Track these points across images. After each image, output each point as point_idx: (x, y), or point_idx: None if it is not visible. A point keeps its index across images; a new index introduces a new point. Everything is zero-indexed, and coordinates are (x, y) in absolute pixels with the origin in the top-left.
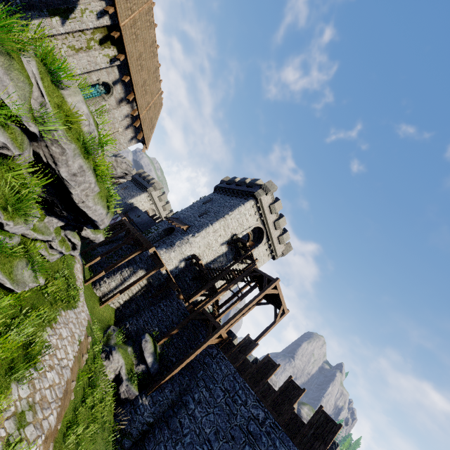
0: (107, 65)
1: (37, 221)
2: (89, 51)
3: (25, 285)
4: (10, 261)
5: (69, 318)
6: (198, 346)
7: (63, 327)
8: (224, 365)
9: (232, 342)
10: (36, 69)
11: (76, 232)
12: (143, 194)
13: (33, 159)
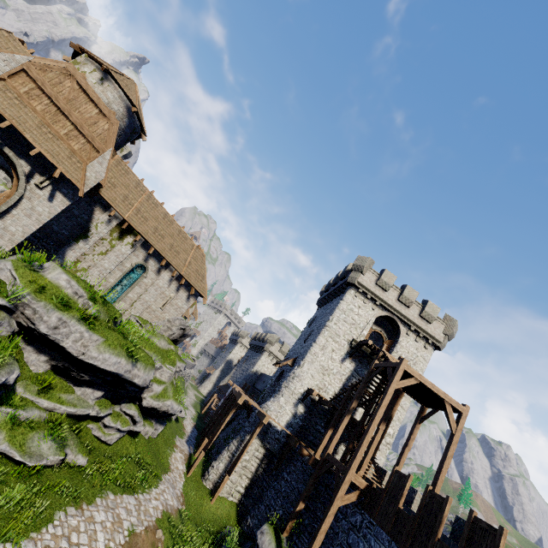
0: (132, 251)
1: (65, 393)
2: (114, 249)
3: (42, 458)
4: (24, 434)
5: (122, 503)
6: (324, 514)
7: (103, 510)
8: (373, 537)
9: (376, 491)
10: (12, 265)
11: (138, 405)
12: (263, 355)
13: (19, 329)
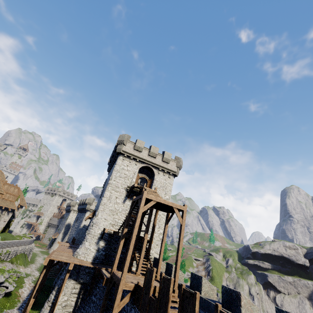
0: None
1: None
2: None
3: None
4: None
5: None
6: None
7: None
8: None
9: (140, 287)
10: None
11: None
12: (86, 213)
13: None
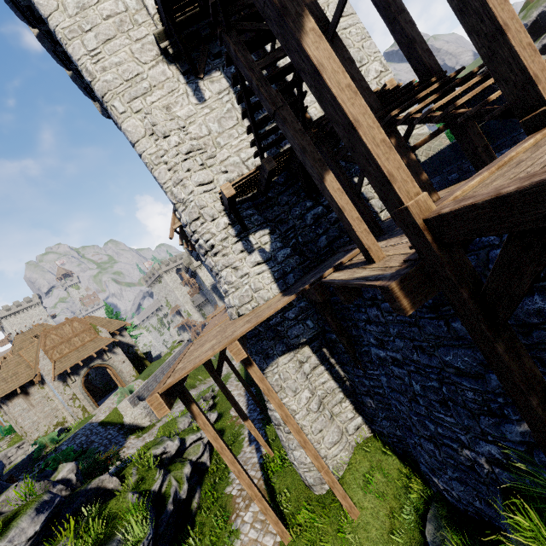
0: None
1: None
2: None
3: None
4: None
5: None
6: None
7: None
8: None
9: None
10: None
11: None
12: None
13: None
